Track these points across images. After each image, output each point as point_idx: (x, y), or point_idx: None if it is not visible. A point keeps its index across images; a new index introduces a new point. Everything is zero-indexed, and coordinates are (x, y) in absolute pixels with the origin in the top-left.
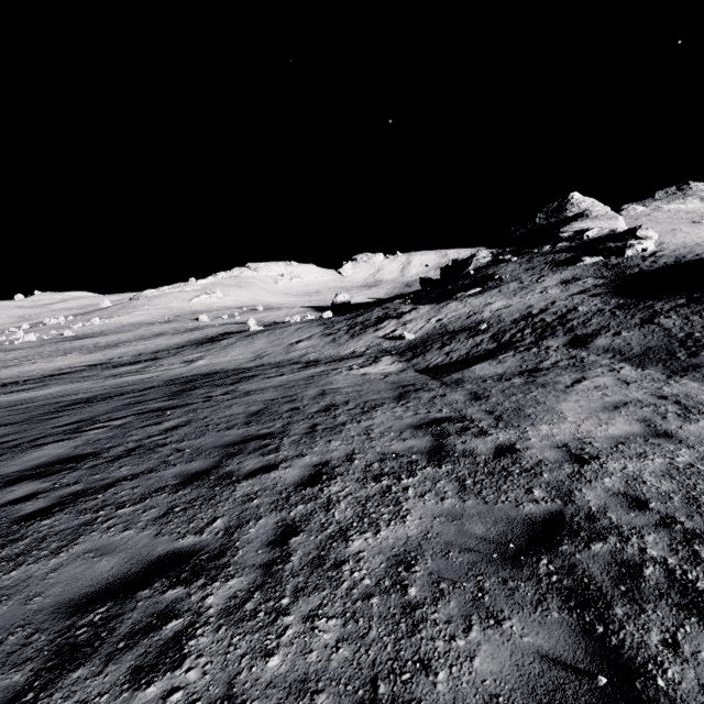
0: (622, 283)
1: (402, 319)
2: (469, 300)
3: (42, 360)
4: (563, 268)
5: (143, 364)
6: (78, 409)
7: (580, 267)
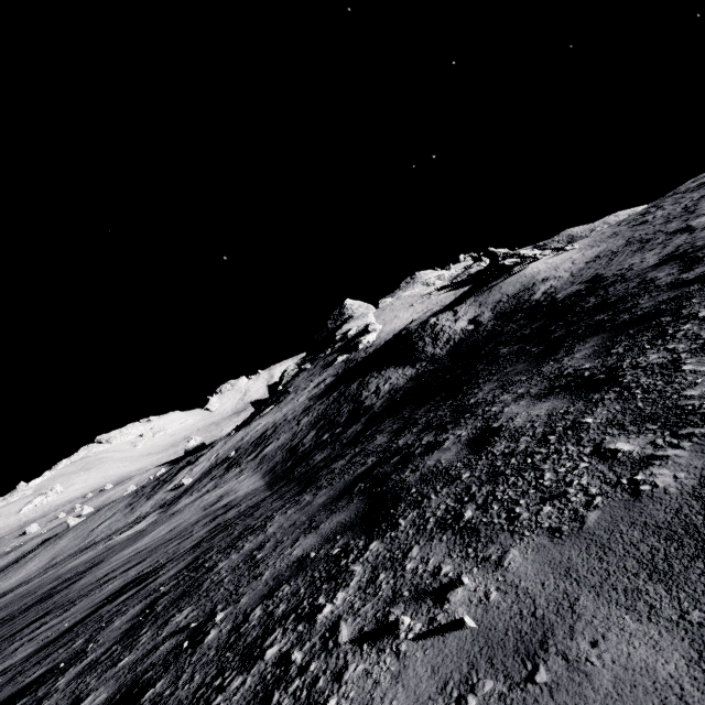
0: (337, 379)
1: (195, 463)
2: (252, 424)
3: None
4: (326, 370)
5: None
6: None
7: (334, 367)
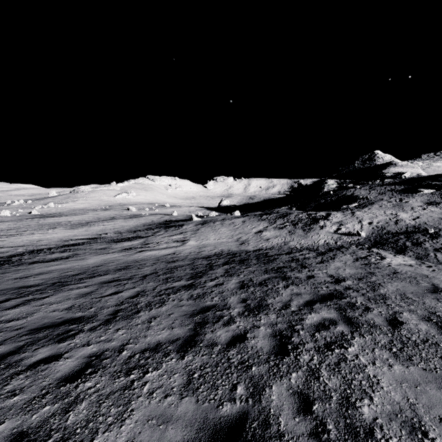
0: None
1: (331, 220)
2: (368, 211)
3: (37, 231)
4: (411, 195)
5: (137, 241)
6: (197, 287)
7: (424, 195)
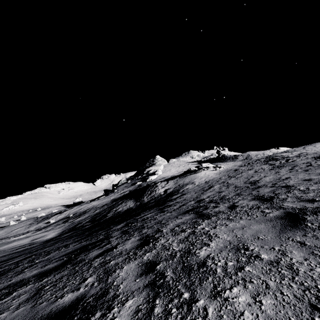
0: (128, 193)
1: (61, 213)
2: (91, 203)
3: None
4: (131, 186)
5: None
6: None
7: (134, 186)
